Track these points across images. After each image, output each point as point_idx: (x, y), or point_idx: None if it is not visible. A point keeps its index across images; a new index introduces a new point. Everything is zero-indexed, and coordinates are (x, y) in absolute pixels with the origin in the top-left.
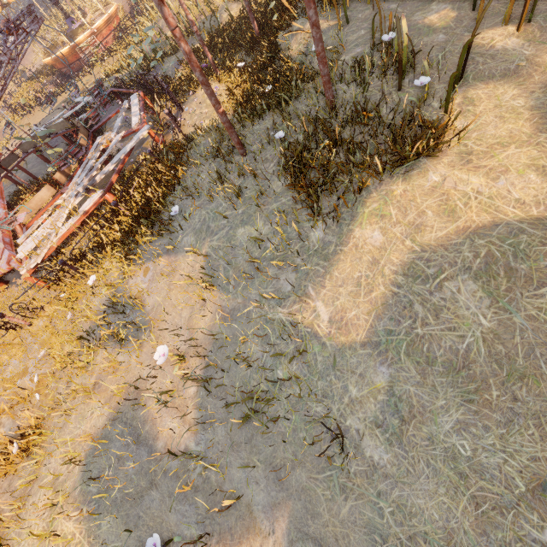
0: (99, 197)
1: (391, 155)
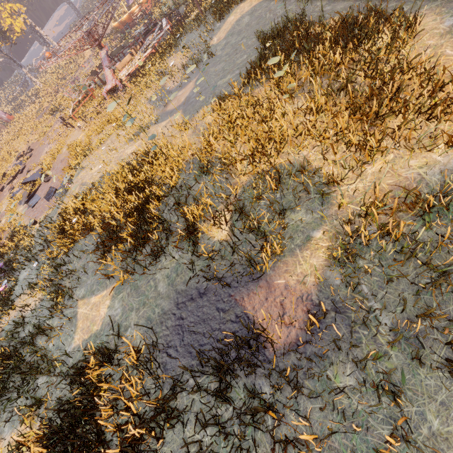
0: (150, 51)
1: None
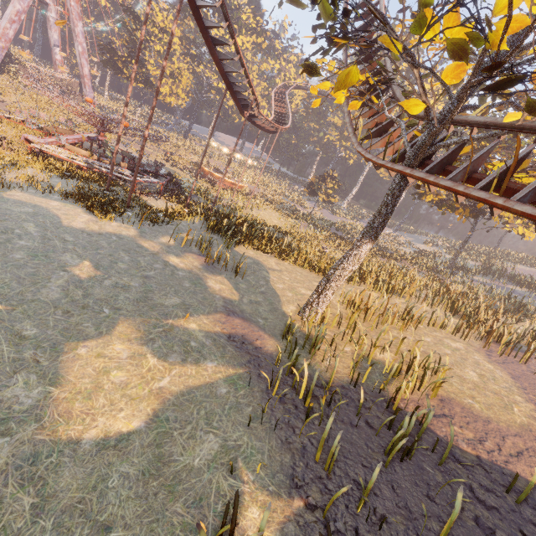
0: (83, 165)
1: (98, 212)
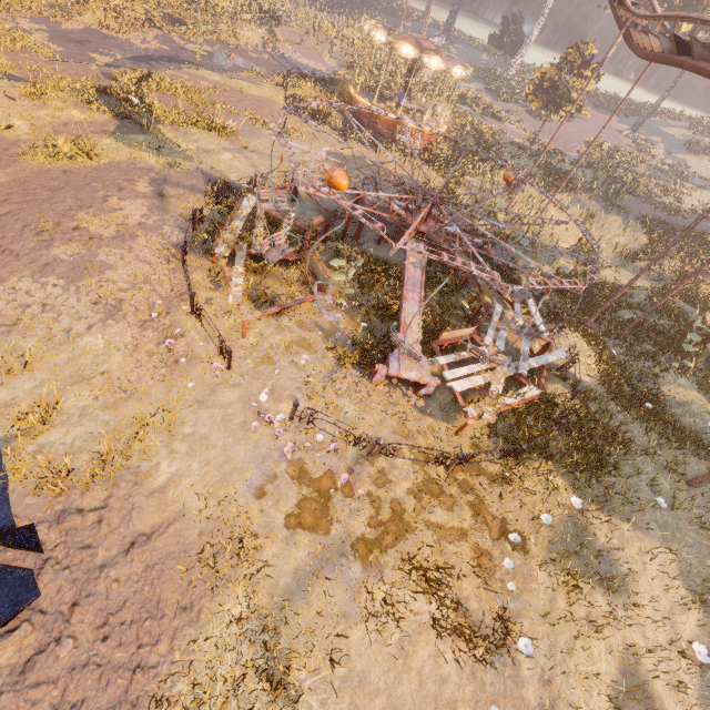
0: (537, 394)
1: None
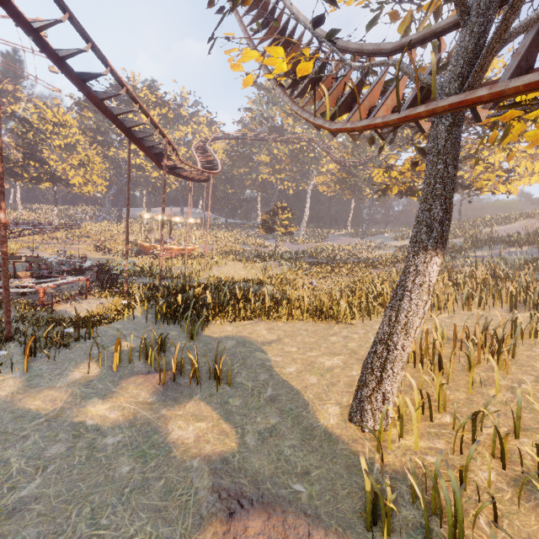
0: None
1: None
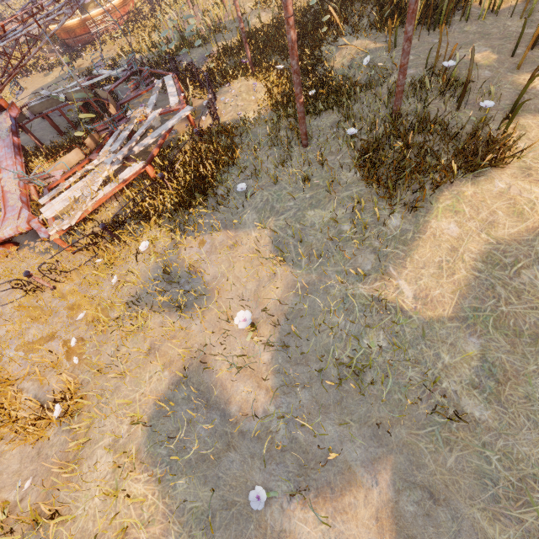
0: (140, 168)
1: (458, 163)
